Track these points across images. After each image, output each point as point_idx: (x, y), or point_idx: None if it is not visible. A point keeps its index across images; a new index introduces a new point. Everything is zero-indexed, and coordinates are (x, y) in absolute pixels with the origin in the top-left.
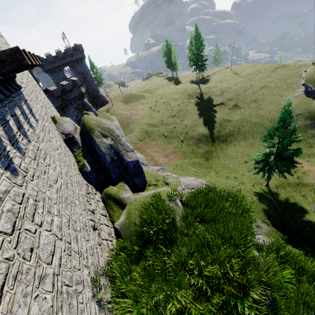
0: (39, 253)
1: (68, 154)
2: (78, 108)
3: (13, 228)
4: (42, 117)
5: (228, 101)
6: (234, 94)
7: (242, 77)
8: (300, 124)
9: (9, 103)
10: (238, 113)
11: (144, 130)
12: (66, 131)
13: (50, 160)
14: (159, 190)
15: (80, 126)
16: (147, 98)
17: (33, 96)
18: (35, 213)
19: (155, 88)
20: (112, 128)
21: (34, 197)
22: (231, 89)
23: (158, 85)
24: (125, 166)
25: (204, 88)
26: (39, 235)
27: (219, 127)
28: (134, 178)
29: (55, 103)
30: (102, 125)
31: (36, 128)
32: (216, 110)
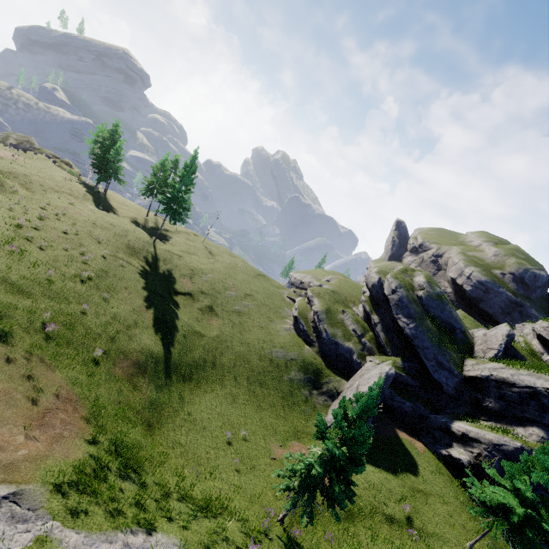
0: None
1: None
2: None
3: None
4: None
5: (201, 295)
6: (210, 287)
7: (220, 263)
8: (294, 376)
9: None
10: (214, 325)
11: None
12: None
13: None
14: None
15: None
16: (11, 194)
17: None
18: None
19: (47, 185)
20: None
21: None
22: (206, 276)
23: (58, 185)
24: None
25: (162, 250)
26: None
27: (183, 344)
28: None
29: None
30: None
31: None
32: (179, 302)
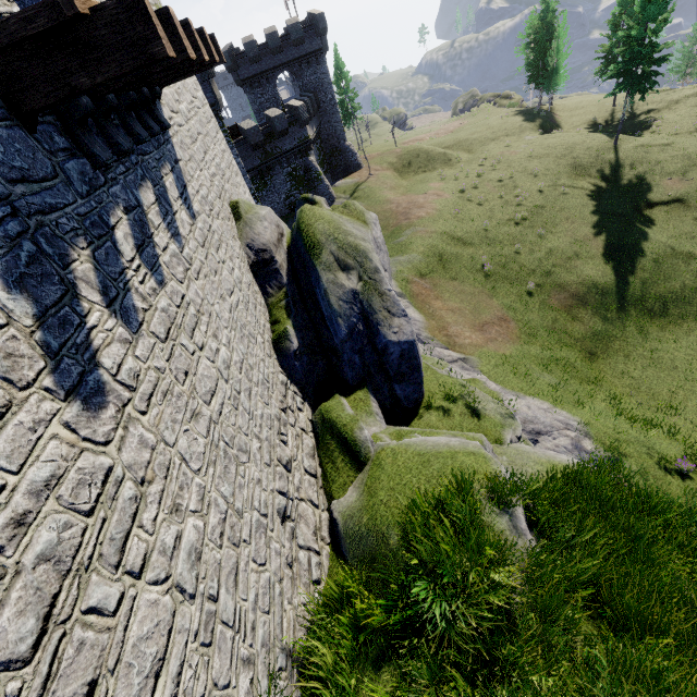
0: (115, 688)
1: (255, 302)
2: (293, 176)
3: (43, 627)
4: (208, 207)
5: None
6: None
7: None
8: None
9: (129, 170)
10: None
11: (435, 249)
12: (257, 243)
13: (208, 331)
14: (461, 444)
15: (291, 231)
16: (457, 165)
17: (198, 147)
18: (130, 532)
19: (484, 138)
20: (365, 247)
21: (140, 471)
22: None
23: (493, 132)
24: (379, 351)
25: (628, 149)
26: (129, 610)
27: (650, 271)
28: (395, 385)
29: (249, 161)
30: (342, 238)
31: (188, 240)
32: (655, 217)
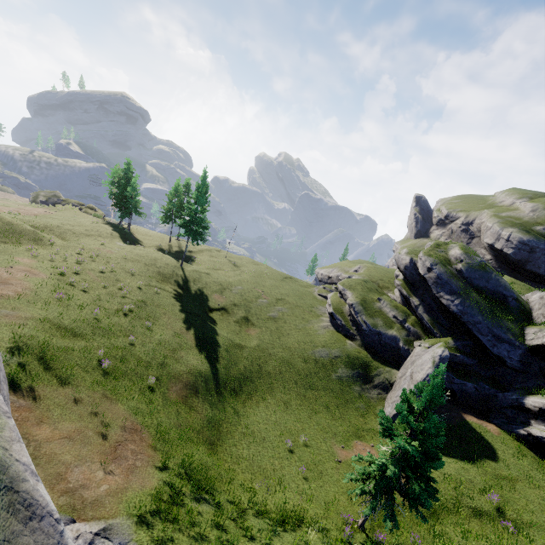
0: None
1: None
2: None
3: None
4: None
5: (234, 308)
6: (241, 298)
7: (246, 273)
8: (342, 373)
9: None
10: (253, 335)
11: (35, 342)
12: None
13: None
14: None
15: None
16: (50, 246)
17: None
18: None
19: (78, 231)
20: None
21: None
22: (235, 288)
23: (87, 229)
24: None
25: (190, 271)
26: None
27: (227, 358)
28: None
29: None
30: None
31: None
32: (215, 318)
